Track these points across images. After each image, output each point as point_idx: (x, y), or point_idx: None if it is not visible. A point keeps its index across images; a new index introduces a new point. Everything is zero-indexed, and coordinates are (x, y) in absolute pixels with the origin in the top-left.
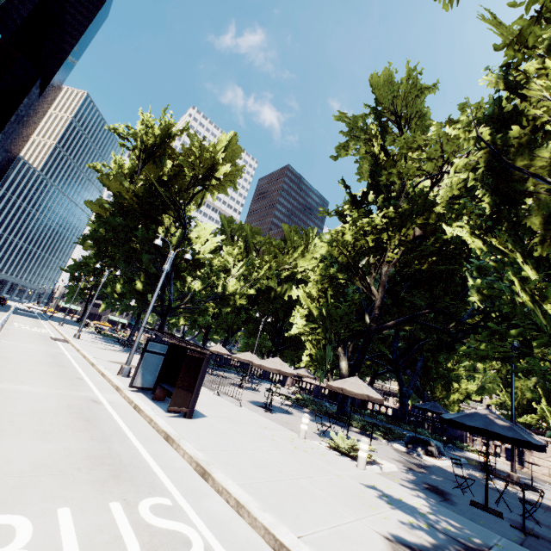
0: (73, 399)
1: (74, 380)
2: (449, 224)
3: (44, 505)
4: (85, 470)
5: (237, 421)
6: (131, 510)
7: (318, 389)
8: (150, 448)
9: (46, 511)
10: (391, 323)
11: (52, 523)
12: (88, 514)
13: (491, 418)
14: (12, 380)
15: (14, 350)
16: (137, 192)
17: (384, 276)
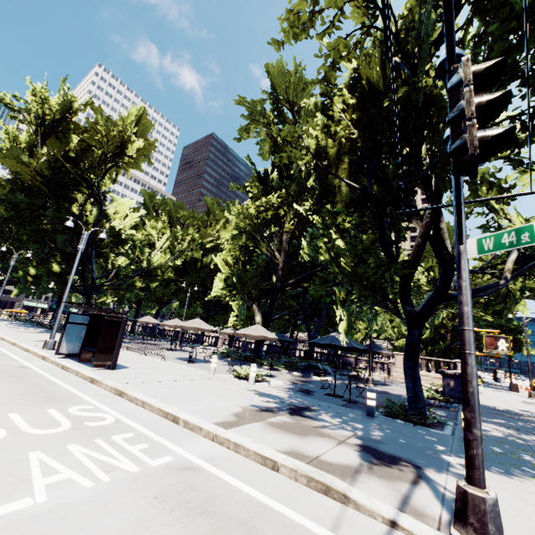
0: (1, 367)
1: None
2: None
3: None
4: (24, 399)
5: (157, 368)
6: (63, 411)
7: (246, 344)
8: (77, 387)
9: (0, 415)
10: (292, 281)
11: (6, 419)
12: (31, 414)
13: (337, 337)
14: None
15: None
16: (40, 168)
17: (285, 243)
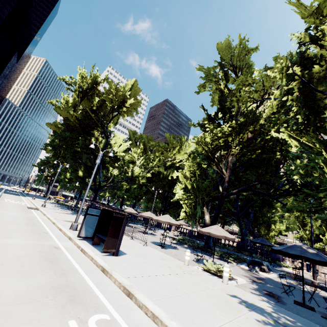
0: (42, 246)
1: (42, 234)
2: (269, 130)
3: (23, 326)
4: (51, 297)
5: (145, 256)
6: (83, 325)
7: (191, 232)
8: (93, 278)
9: None
10: (235, 191)
11: None
12: None
13: (304, 249)
14: (2, 236)
15: (4, 216)
16: (78, 117)
17: (230, 163)
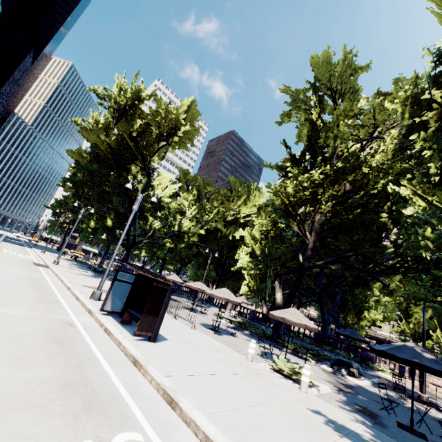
0: (50, 321)
1: (52, 302)
2: (377, 181)
3: None
4: (58, 401)
5: (193, 344)
6: None
7: (254, 313)
8: (120, 374)
9: None
10: (320, 262)
11: None
12: None
13: (418, 352)
14: None
15: (0, 274)
16: (111, 144)
17: (317, 223)
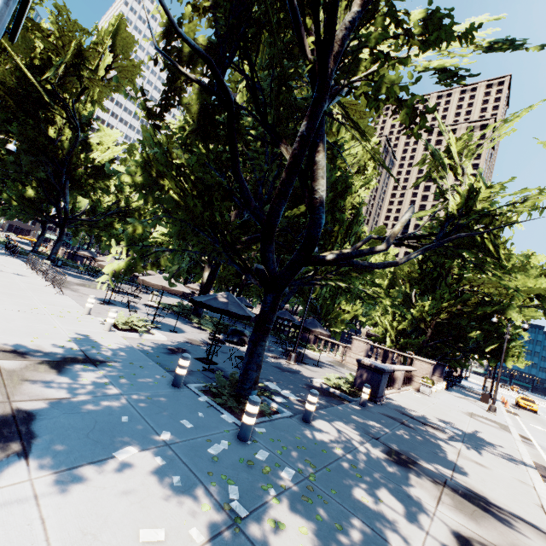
0: None
1: None
2: None
3: None
4: None
5: (20, 297)
6: None
7: None
8: None
9: None
10: (245, 238)
11: None
12: None
13: (219, 297)
14: None
15: None
16: (3, 75)
17: None
